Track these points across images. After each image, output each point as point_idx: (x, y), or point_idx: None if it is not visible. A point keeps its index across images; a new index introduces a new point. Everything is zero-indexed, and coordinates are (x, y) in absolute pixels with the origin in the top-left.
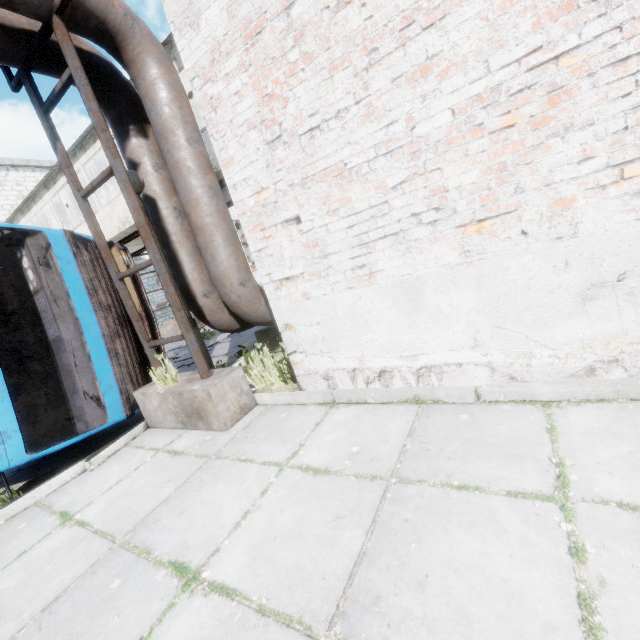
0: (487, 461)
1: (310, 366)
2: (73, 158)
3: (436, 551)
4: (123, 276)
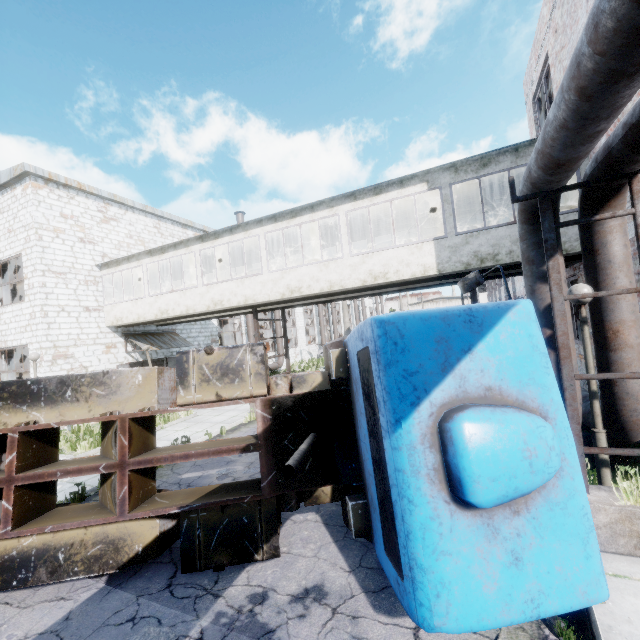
0: None
1: None
2: (255, 224)
3: None
4: (587, 378)
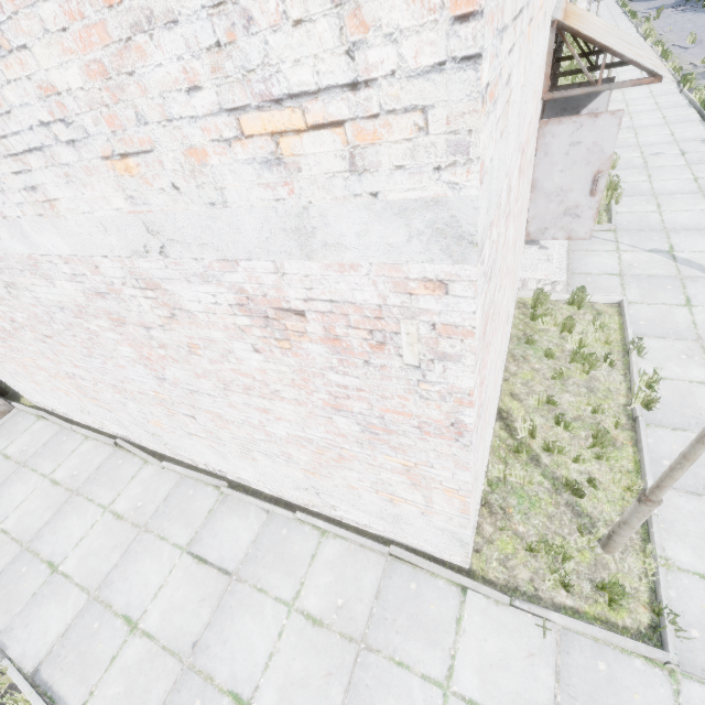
0: (49, 461)
1: (29, 398)
2: None
3: (11, 490)
4: None
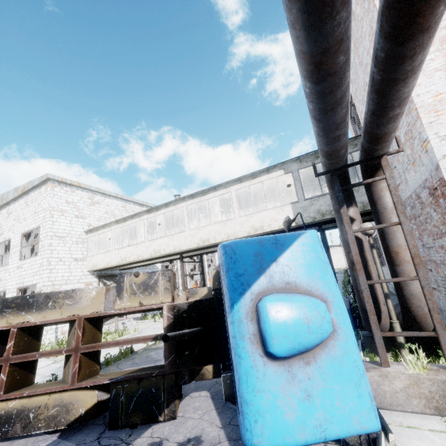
0: None
1: None
2: (181, 200)
3: None
4: (375, 282)
